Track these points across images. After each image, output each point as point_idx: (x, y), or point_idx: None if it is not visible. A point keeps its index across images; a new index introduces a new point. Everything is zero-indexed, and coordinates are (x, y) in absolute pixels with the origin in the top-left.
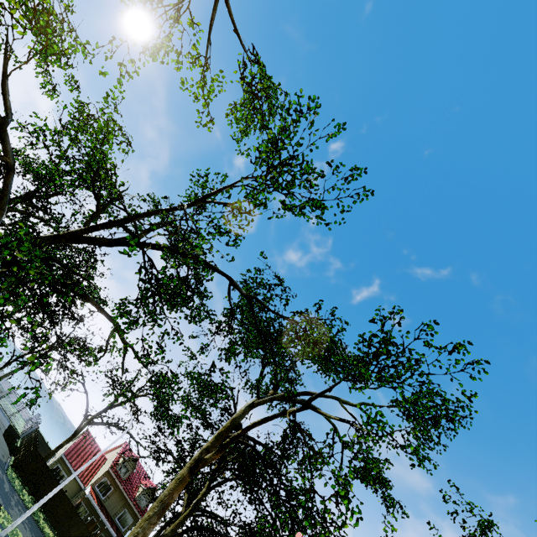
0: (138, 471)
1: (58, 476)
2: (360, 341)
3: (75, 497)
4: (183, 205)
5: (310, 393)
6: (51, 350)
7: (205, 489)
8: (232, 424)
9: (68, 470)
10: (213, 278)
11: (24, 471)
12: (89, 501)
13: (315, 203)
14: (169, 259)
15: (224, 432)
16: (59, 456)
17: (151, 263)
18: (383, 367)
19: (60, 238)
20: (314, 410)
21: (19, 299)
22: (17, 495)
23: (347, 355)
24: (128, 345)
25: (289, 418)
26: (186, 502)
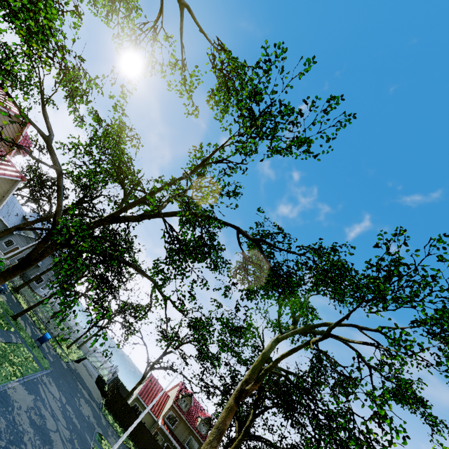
0: (194, 405)
1: (137, 411)
2: (367, 268)
3: (152, 428)
4: (186, 172)
5: (327, 324)
6: (116, 316)
7: (251, 416)
8: (263, 358)
9: (143, 406)
10: (222, 225)
11: (113, 409)
12: (162, 430)
13: (299, 140)
14: (185, 225)
15: (257, 365)
16: (135, 396)
17: (171, 227)
18: (398, 288)
19: (103, 221)
20: (335, 338)
21: (78, 264)
22: (111, 427)
23: (362, 275)
24: (166, 297)
25: (313, 347)
26: (238, 428)
